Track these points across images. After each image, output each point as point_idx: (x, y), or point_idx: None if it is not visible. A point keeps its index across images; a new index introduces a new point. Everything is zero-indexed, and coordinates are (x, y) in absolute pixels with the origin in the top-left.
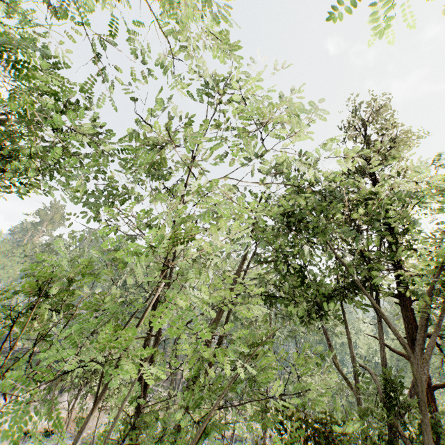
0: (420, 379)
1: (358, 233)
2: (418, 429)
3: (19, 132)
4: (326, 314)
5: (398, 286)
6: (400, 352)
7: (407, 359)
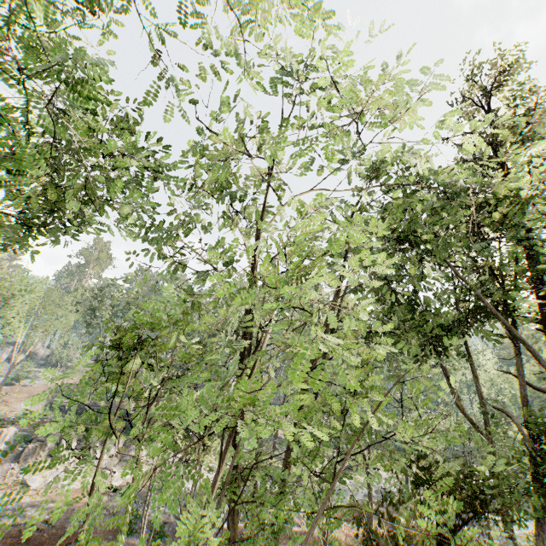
0: None
1: None
2: None
3: (64, 161)
4: (444, 349)
5: (540, 309)
6: (543, 390)
7: None
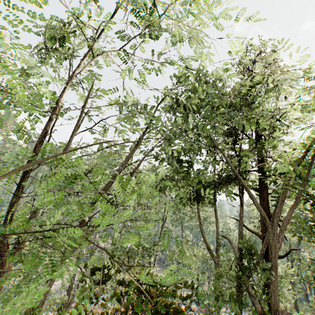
0: (274, 246)
1: (235, 140)
2: (262, 289)
3: None
4: (202, 199)
5: (259, 182)
6: (254, 231)
7: (259, 237)
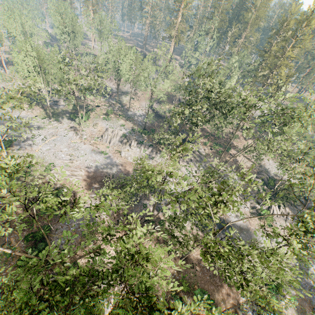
0: None
1: None
2: None
3: None
4: None
5: None
6: None
7: None
